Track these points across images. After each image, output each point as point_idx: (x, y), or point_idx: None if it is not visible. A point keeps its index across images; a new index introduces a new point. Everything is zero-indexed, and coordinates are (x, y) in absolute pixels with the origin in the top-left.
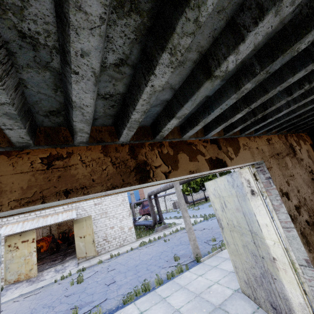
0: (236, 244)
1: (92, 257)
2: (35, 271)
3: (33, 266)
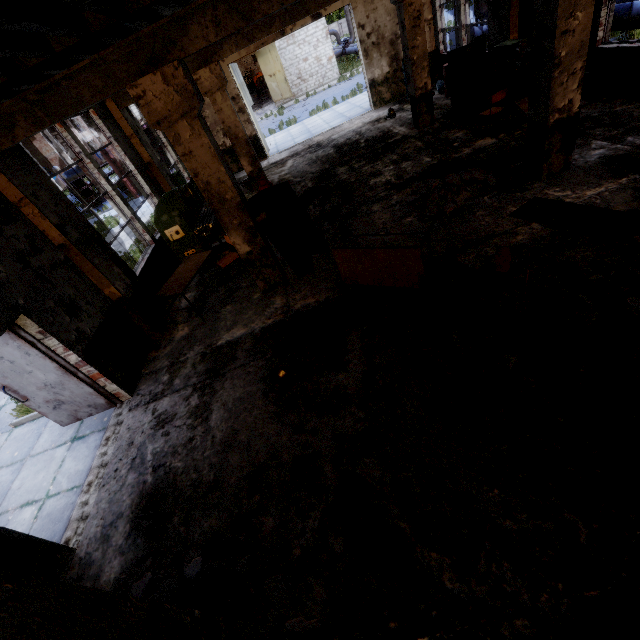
0: None
1: (289, 100)
2: None
3: None
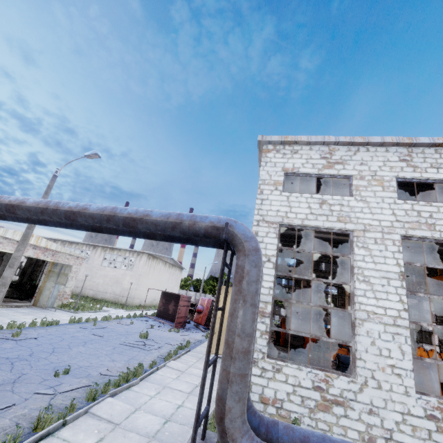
0: None
1: None
2: None
3: None
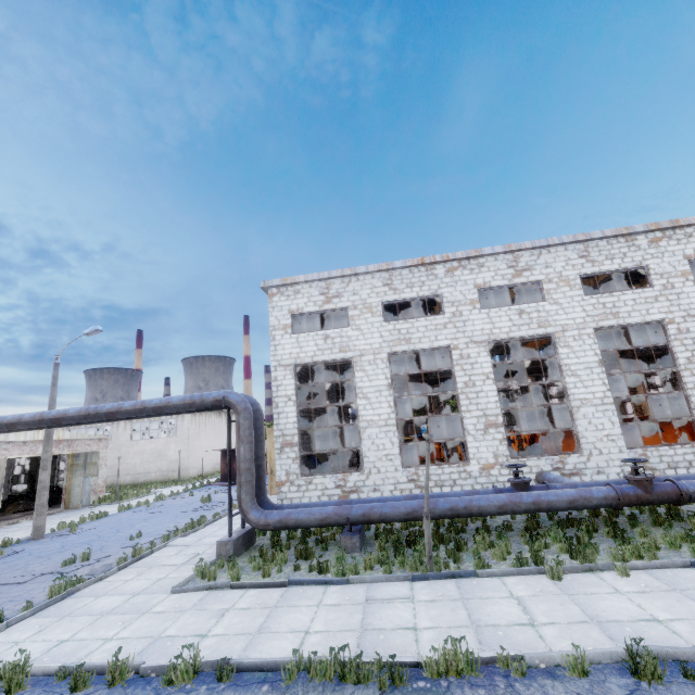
0: None
1: None
2: None
3: None
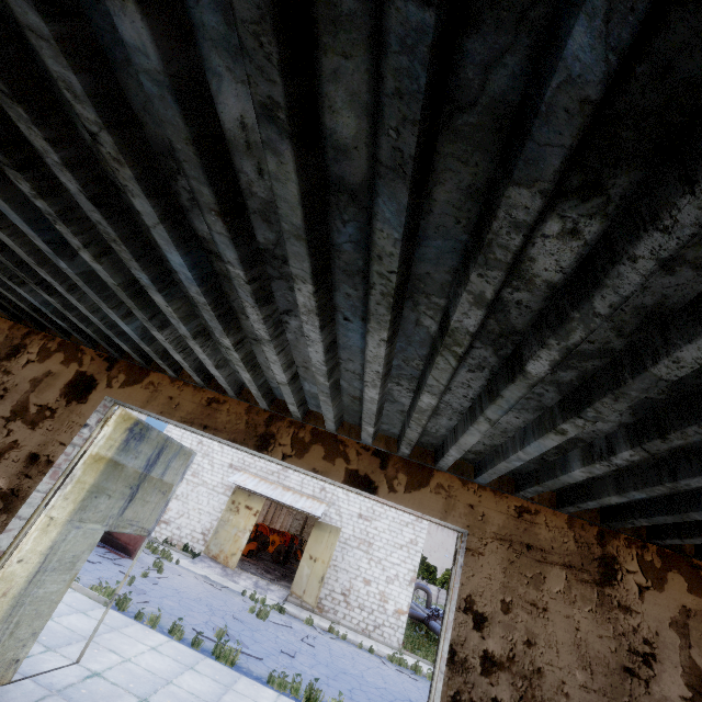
0: None
1: (310, 608)
2: (236, 559)
3: (238, 550)
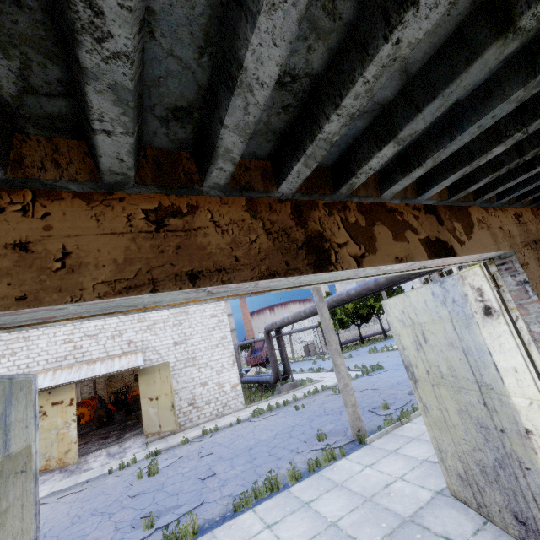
0: (443, 409)
1: (170, 433)
2: (74, 453)
3: (70, 445)
